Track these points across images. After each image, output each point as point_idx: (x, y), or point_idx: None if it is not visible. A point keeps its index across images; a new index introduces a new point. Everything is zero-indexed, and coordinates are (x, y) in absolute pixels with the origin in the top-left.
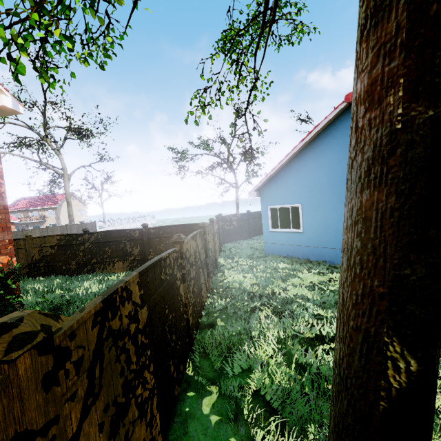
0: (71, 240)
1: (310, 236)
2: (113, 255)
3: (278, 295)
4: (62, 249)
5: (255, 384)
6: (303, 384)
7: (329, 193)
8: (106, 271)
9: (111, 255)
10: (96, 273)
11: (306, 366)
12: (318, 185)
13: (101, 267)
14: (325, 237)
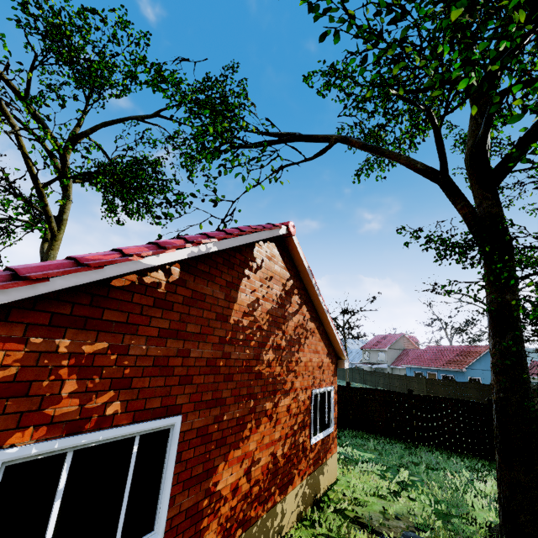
0: None
1: None
2: None
3: None
4: None
5: None
6: None
7: (488, 375)
8: None
9: None
10: None
11: None
12: (485, 371)
13: None
14: None
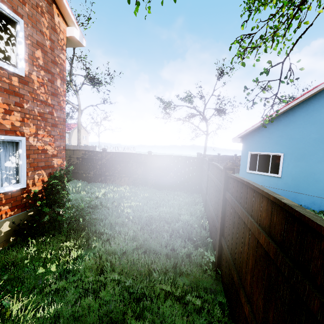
0: (92, 155)
1: (288, 181)
2: (122, 171)
3: None
4: (85, 161)
5: None
6: None
7: (316, 147)
8: (115, 183)
9: (120, 172)
10: (108, 183)
11: None
12: (305, 138)
13: (111, 179)
14: (304, 184)
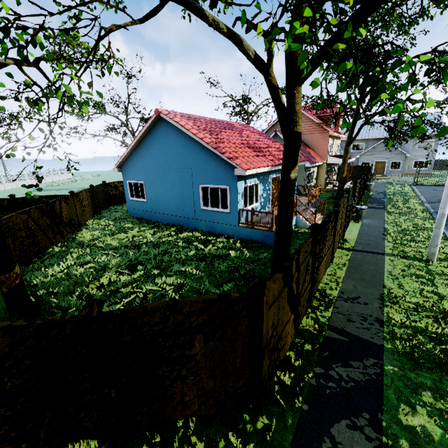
0: None
1: (150, 204)
2: None
3: (97, 245)
4: None
5: (37, 281)
6: (58, 279)
7: (156, 176)
8: None
9: None
10: None
11: (69, 274)
12: (151, 169)
13: None
14: (157, 206)
